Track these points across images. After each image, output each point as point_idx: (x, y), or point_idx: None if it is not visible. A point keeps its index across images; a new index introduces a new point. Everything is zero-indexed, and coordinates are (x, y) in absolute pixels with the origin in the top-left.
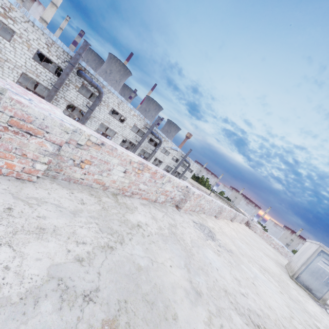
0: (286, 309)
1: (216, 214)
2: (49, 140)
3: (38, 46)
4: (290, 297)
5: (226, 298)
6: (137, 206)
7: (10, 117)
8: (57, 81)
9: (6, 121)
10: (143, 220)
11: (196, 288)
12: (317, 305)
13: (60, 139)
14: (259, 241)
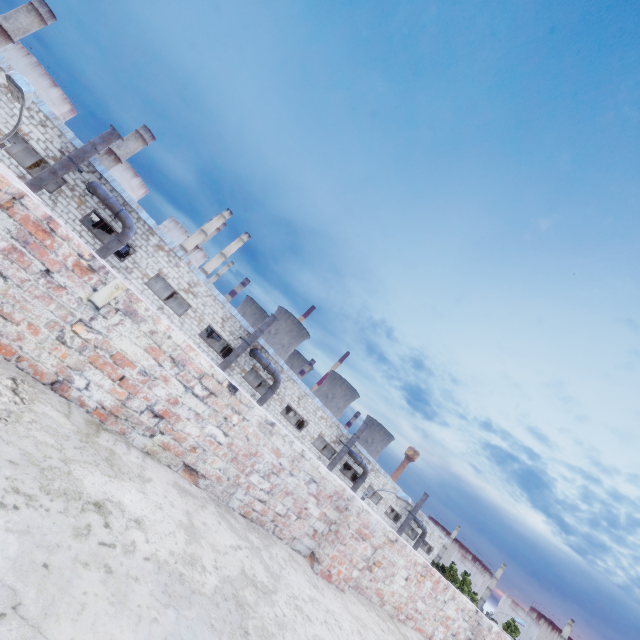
0: None
1: None
2: (371, 543)
3: (212, 320)
4: None
5: None
6: None
7: (359, 525)
8: (221, 365)
9: (356, 528)
10: None
11: None
12: None
13: (378, 542)
14: None
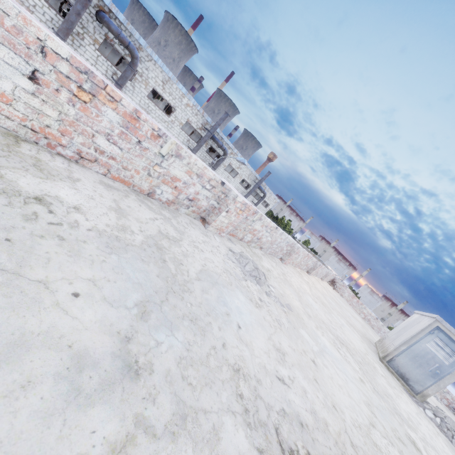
0: (364, 410)
1: (282, 256)
2: None
3: None
4: (375, 388)
5: (229, 387)
6: (81, 180)
7: None
8: (61, 26)
9: None
10: (74, 200)
11: (137, 355)
12: (413, 401)
13: None
14: (344, 306)
